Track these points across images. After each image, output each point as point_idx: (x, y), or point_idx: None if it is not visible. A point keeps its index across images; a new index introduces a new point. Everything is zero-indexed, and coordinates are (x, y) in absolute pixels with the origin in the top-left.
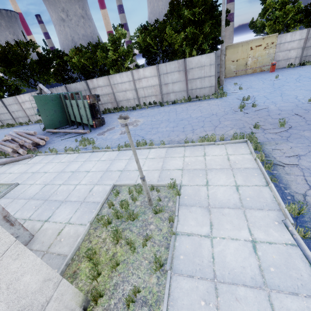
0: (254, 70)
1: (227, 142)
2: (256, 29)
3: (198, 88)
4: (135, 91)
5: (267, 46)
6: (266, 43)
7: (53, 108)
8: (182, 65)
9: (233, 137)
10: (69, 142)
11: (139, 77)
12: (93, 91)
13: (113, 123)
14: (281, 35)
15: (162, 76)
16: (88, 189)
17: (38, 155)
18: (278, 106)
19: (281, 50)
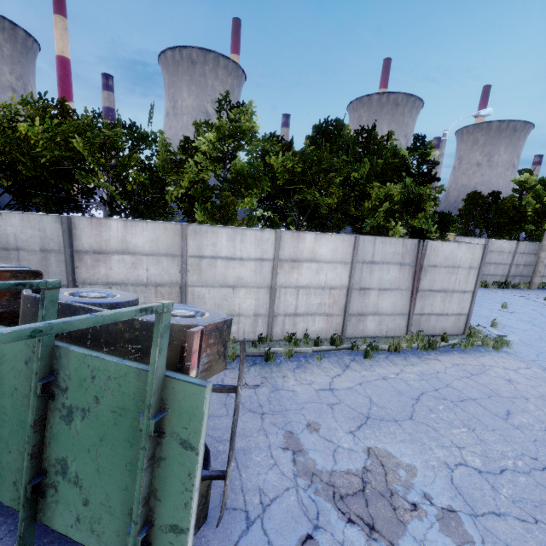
0: None
1: None
2: None
3: (435, 314)
4: (268, 293)
5: None
6: None
7: None
8: (412, 253)
9: None
10: None
11: (297, 255)
12: (86, 260)
13: (254, 470)
14: (459, 237)
15: (358, 265)
16: None
17: None
18: None
19: None
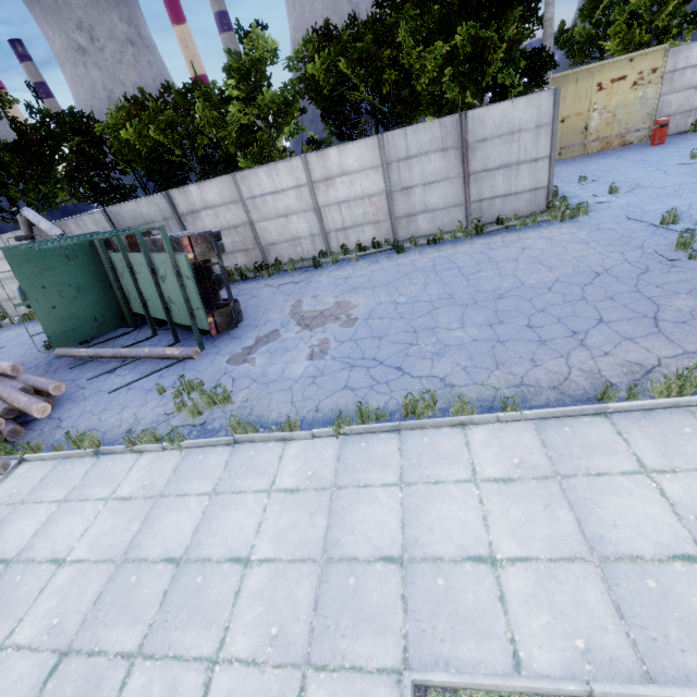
0: (605, 142)
1: None
2: (572, 49)
3: (500, 196)
4: (315, 214)
5: (640, 80)
6: (637, 70)
7: (71, 281)
8: (455, 133)
9: None
10: (135, 396)
11: (327, 173)
12: (189, 220)
13: (269, 314)
14: (676, 48)
15: (394, 166)
16: None
17: (27, 459)
18: None
19: (674, 89)
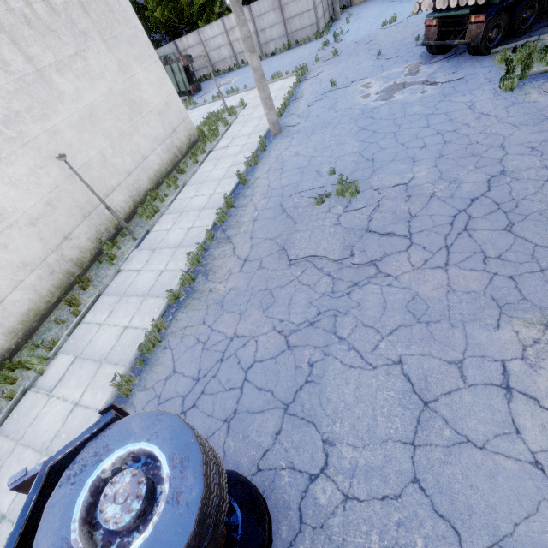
0: None
1: (289, 76)
2: None
3: (299, 30)
4: (230, 46)
5: None
6: None
7: None
8: (277, 1)
9: (293, 71)
10: None
11: (232, 26)
12: (184, 54)
13: (210, 87)
14: None
15: (257, 19)
16: (194, 122)
17: None
18: (356, 37)
19: None
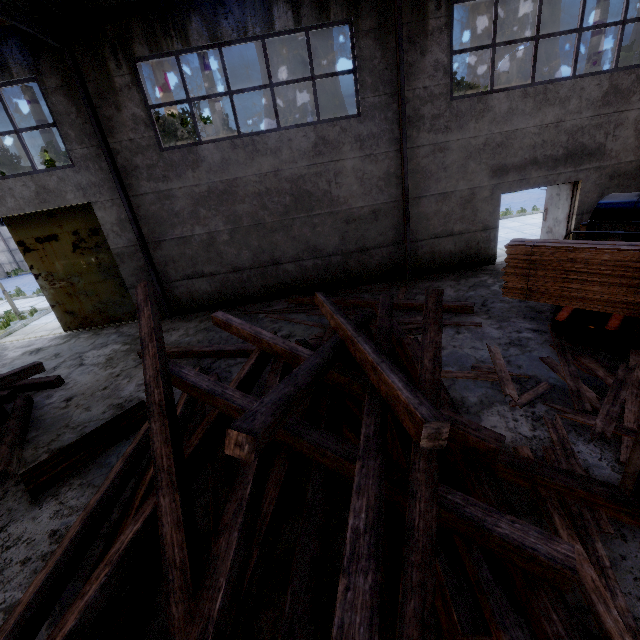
0: None
1: None
2: None
3: None
4: None
5: None
6: None
7: None
8: None
9: None
10: None
11: None
12: None
13: None
14: None
15: None
16: (519, 233)
17: None
18: None
19: None
